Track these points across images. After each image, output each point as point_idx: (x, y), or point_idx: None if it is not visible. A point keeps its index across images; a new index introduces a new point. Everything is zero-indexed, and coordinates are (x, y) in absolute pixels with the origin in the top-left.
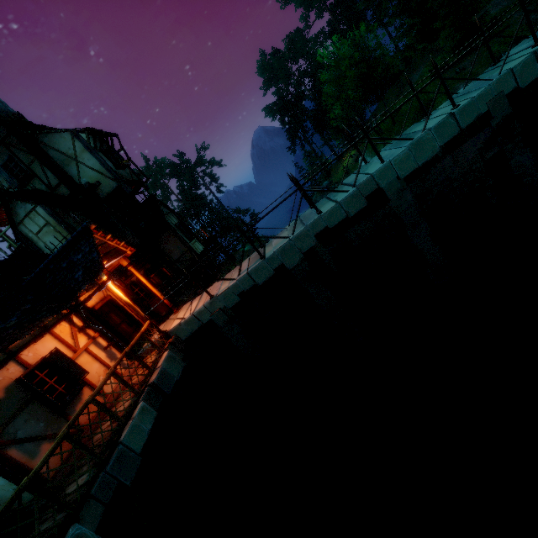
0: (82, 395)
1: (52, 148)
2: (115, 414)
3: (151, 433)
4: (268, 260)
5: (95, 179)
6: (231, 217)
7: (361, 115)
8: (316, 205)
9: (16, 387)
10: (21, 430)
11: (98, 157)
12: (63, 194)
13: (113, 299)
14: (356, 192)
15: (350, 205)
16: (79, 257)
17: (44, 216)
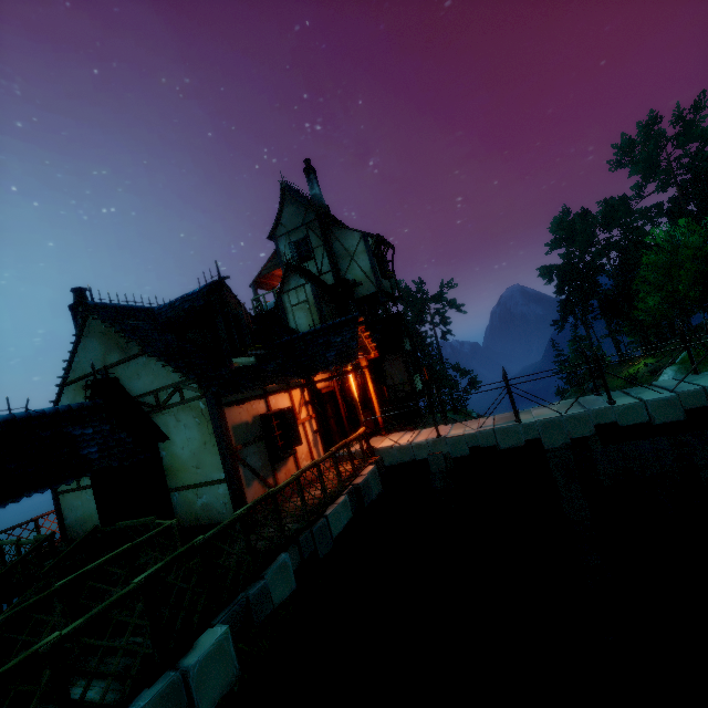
0: (288, 461)
1: (339, 241)
2: (326, 489)
3: (340, 531)
4: (524, 426)
5: (358, 279)
6: (444, 371)
7: (688, 319)
8: (604, 394)
9: (259, 420)
10: (249, 457)
11: (373, 261)
12: (326, 281)
13: (335, 392)
14: (674, 399)
15: (660, 410)
16: (338, 340)
17: (307, 294)
